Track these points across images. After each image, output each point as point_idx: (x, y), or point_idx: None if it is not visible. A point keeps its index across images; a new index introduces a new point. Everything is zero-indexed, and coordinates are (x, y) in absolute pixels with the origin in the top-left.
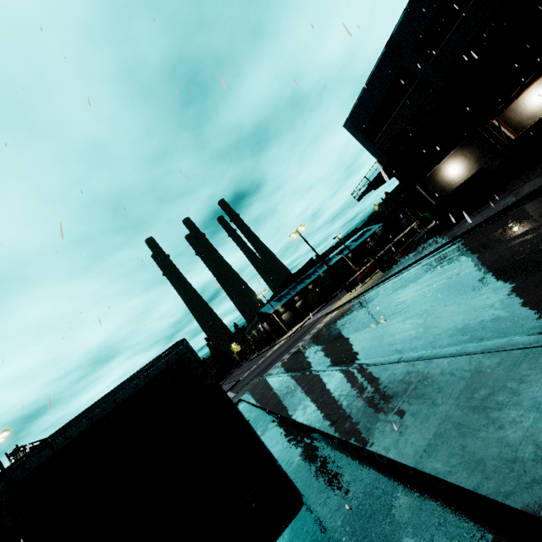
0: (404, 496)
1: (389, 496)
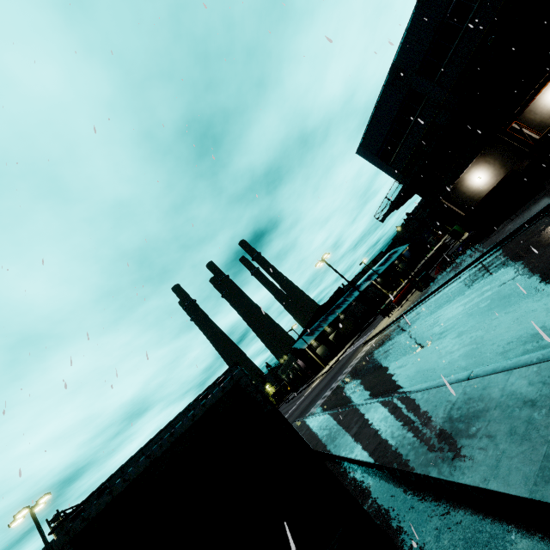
0: (521, 539)
1: (501, 541)
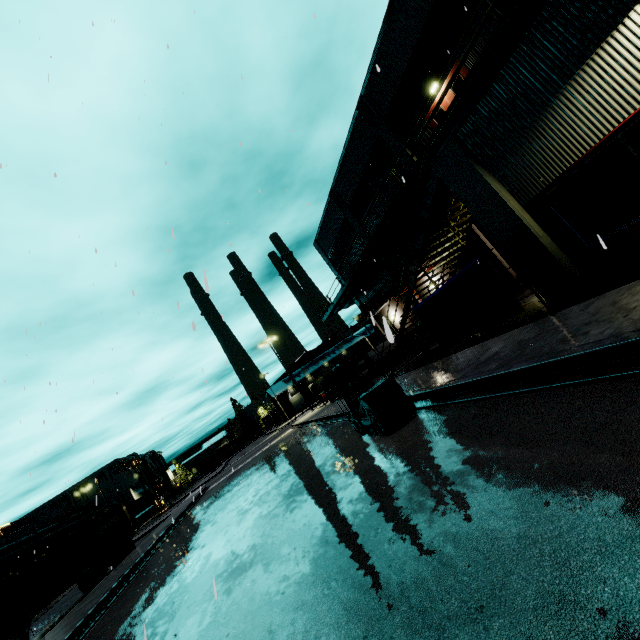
0: None
1: None
